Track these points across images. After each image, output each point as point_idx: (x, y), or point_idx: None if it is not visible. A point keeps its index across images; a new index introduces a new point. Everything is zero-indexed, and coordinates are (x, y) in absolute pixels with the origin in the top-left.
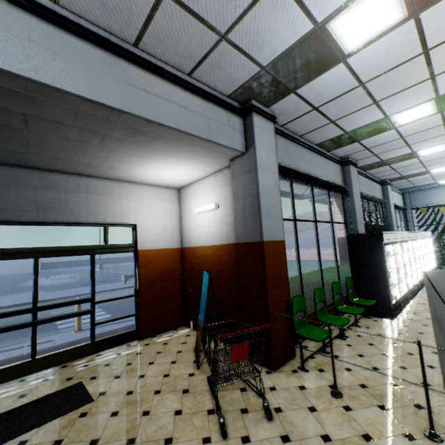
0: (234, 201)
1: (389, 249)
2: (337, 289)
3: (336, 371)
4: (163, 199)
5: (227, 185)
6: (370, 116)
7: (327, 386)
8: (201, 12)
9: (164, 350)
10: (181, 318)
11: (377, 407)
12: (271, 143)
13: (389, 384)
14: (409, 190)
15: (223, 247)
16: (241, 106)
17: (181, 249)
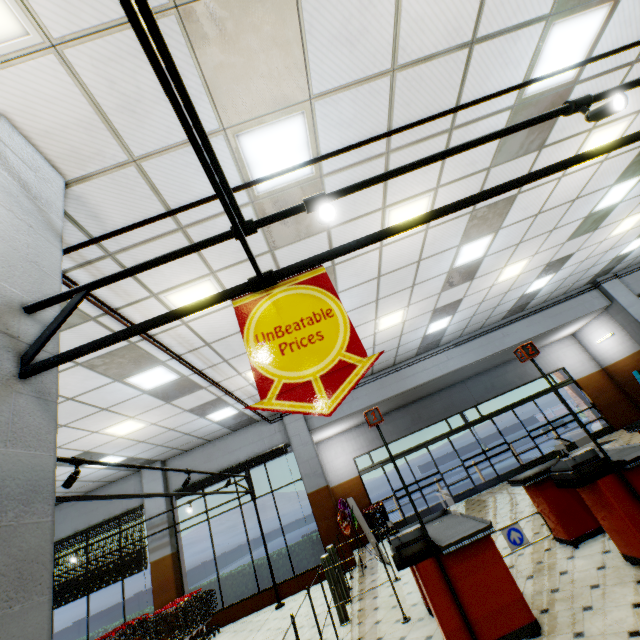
0: (623, 328)
1: None
2: None
3: None
4: (566, 345)
5: (610, 320)
6: None
7: None
8: (566, 285)
9: None
10: (637, 413)
11: None
12: (623, 289)
13: None
14: None
15: (635, 354)
16: (591, 284)
17: (602, 370)
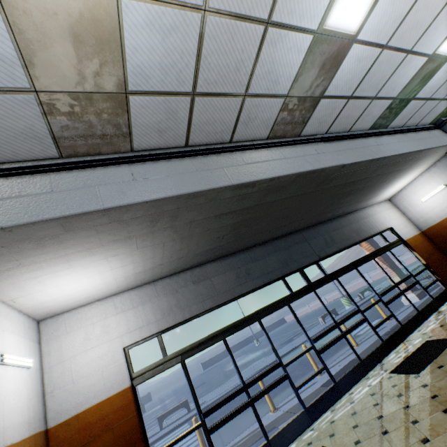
0: None
1: None
2: None
3: None
4: (387, 208)
5: (446, 169)
6: None
7: None
8: (438, 97)
9: None
10: None
11: None
12: None
13: None
14: None
15: None
16: (433, 125)
17: (422, 233)
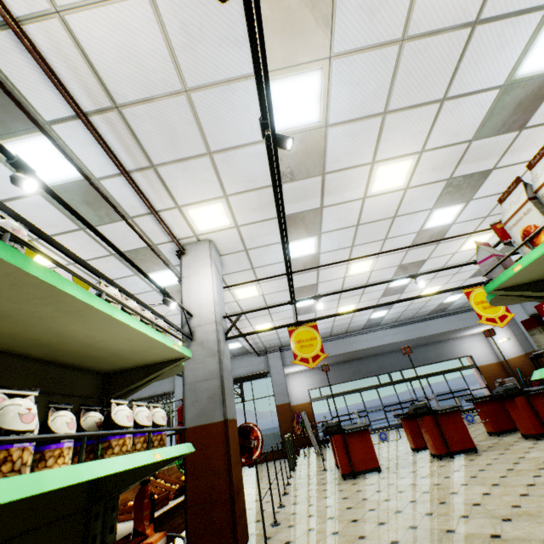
0: (515, 336)
1: None
2: None
3: None
4: (477, 340)
5: (508, 329)
6: None
7: None
8: None
9: None
10: None
11: None
12: (520, 309)
13: None
14: None
15: (521, 356)
16: None
17: (499, 362)
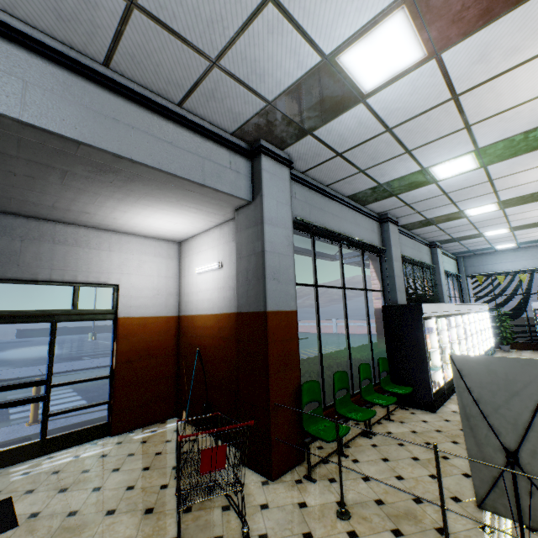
0: (237, 261)
1: (431, 324)
2: (366, 373)
3: (351, 481)
4: (158, 254)
5: (233, 240)
6: (404, 167)
7: (335, 503)
8: (183, 31)
9: (139, 450)
10: (172, 406)
11: (391, 533)
12: (285, 192)
13: (412, 500)
14: (464, 254)
15: (225, 316)
16: (249, 147)
17: (178, 318)
